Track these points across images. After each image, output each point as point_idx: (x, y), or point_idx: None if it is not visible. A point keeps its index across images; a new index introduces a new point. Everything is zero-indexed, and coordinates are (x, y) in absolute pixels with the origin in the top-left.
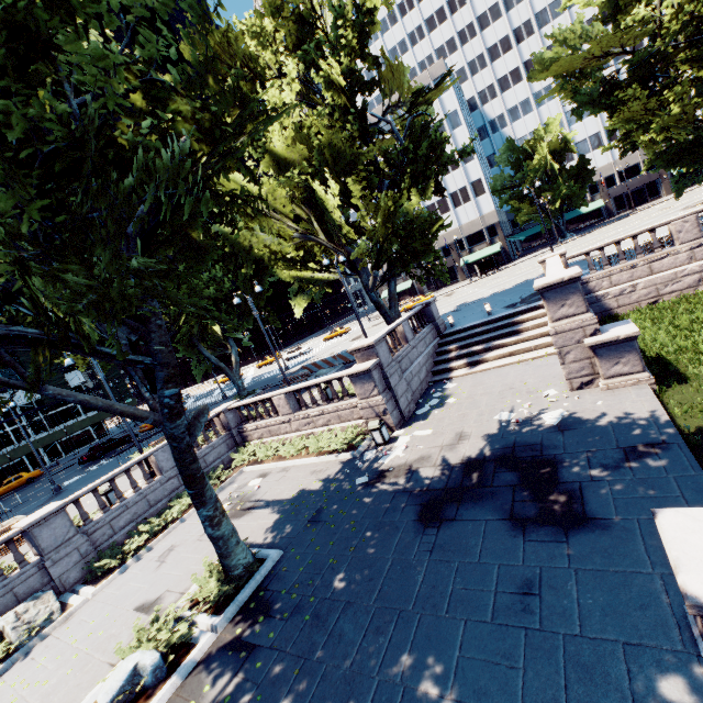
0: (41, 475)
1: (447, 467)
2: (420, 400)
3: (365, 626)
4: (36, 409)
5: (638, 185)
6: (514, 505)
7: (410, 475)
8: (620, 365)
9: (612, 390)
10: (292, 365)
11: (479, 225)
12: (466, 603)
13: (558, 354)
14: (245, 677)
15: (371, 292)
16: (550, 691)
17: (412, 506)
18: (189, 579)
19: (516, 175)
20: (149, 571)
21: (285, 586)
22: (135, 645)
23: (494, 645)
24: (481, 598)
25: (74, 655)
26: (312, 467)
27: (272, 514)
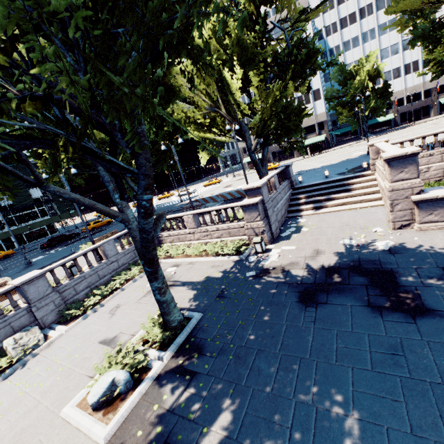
0: (13, 253)
1: (312, 270)
2: (281, 227)
3: (276, 366)
4: (9, 210)
5: (417, 107)
6: (369, 297)
7: (286, 273)
8: (432, 215)
9: (423, 231)
10: (184, 199)
11: (313, 121)
12: (349, 357)
13: (390, 204)
14: (192, 392)
15: (252, 154)
16: (430, 418)
17: (292, 293)
18: (136, 326)
19: (343, 89)
20: (105, 319)
21: (209, 336)
22: (106, 365)
23: (378, 385)
24: (360, 354)
25: (59, 368)
26: (211, 263)
27: (189, 290)
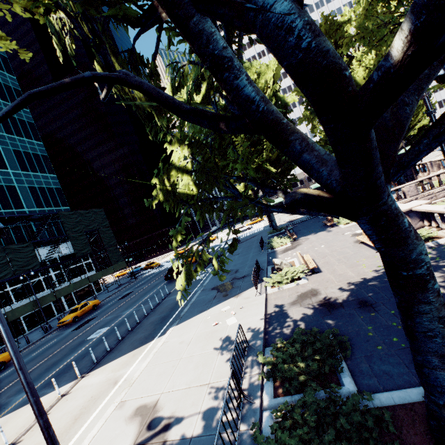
0: (99, 304)
1: None
2: None
3: None
4: (71, 259)
5: None
6: None
7: None
8: None
9: None
10: (259, 229)
11: None
12: None
13: None
14: None
15: None
16: None
17: None
18: None
19: None
20: None
21: None
22: None
23: None
24: None
25: None
26: None
27: None
